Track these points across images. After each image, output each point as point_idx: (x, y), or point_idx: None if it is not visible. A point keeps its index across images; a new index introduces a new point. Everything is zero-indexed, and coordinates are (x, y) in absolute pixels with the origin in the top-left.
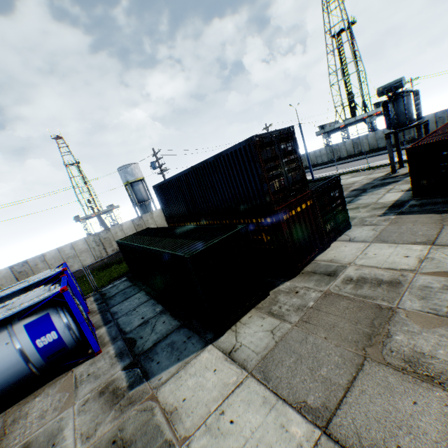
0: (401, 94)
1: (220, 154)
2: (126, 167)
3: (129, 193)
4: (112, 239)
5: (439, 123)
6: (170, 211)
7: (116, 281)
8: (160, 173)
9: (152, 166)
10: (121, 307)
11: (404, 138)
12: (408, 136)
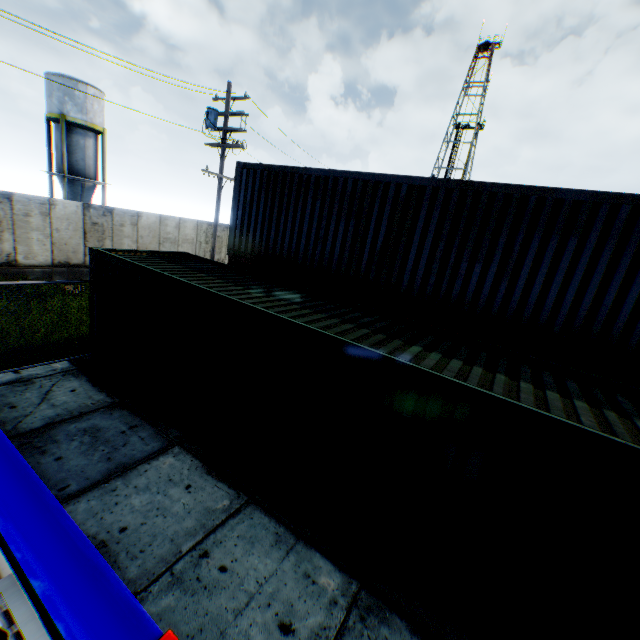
0: None
1: (629, 197)
2: (75, 84)
3: (51, 140)
4: (7, 224)
5: None
6: (264, 242)
7: (23, 362)
8: (219, 144)
9: (210, 118)
10: (117, 516)
11: None
12: None
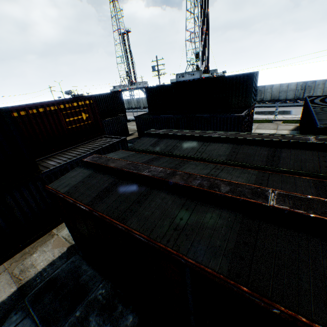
0: (73, 96)
1: None
2: None
3: None
4: None
5: (138, 103)
6: None
7: None
8: None
9: None
10: None
11: (129, 106)
12: (130, 106)
